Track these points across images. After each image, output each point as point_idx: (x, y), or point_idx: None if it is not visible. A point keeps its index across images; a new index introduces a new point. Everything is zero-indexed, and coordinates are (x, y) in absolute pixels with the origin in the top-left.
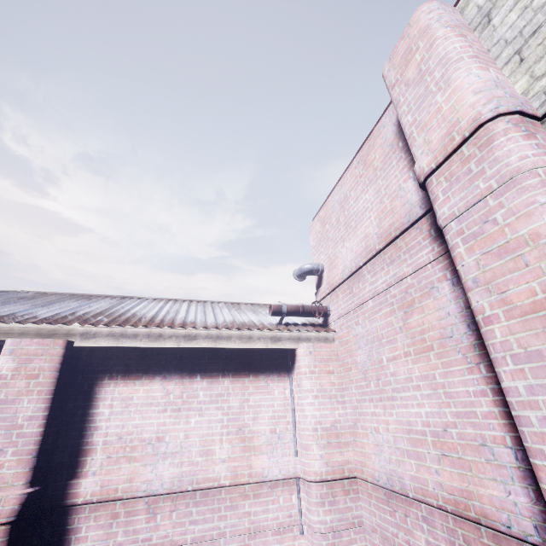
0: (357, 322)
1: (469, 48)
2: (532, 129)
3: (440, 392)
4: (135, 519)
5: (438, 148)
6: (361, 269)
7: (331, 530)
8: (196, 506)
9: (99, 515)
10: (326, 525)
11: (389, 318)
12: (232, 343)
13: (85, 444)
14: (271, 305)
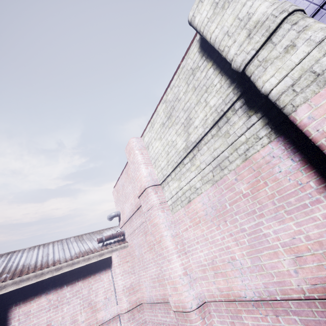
0: (134, 238)
1: (143, 159)
2: (157, 190)
3: (156, 263)
4: None
5: (139, 190)
6: (132, 216)
7: None
8: None
9: None
10: None
11: (142, 237)
12: (80, 264)
13: None
14: (97, 239)
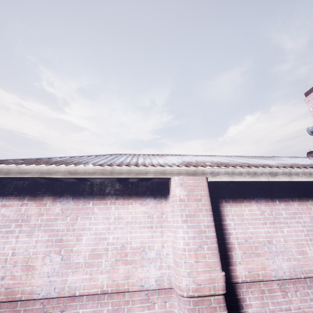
0: None
1: None
2: None
3: None
4: (275, 294)
5: None
6: None
7: None
8: (309, 288)
9: (252, 291)
10: None
11: None
12: (300, 177)
13: (227, 244)
14: None
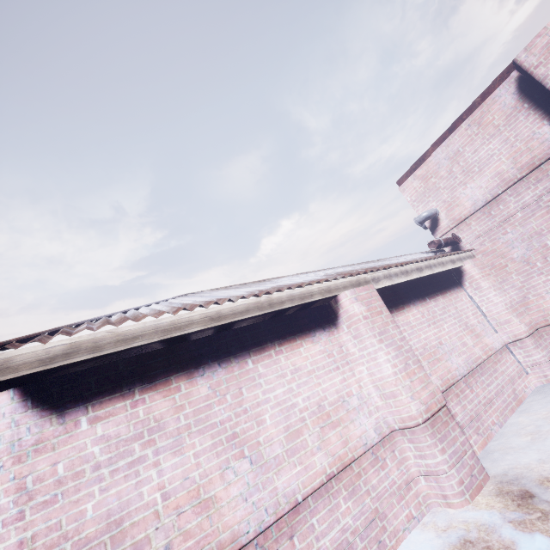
0: (504, 232)
1: None
2: None
3: None
4: (466, 393)
5: None
6: (498, 196)
7: (549, 358)
8: (482, 376)
9: (451, 398)
10: (546, 356)
11: (546, 216)
12: (438, 268)
13: None
14: (434, 241)
